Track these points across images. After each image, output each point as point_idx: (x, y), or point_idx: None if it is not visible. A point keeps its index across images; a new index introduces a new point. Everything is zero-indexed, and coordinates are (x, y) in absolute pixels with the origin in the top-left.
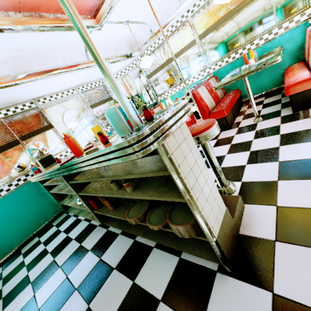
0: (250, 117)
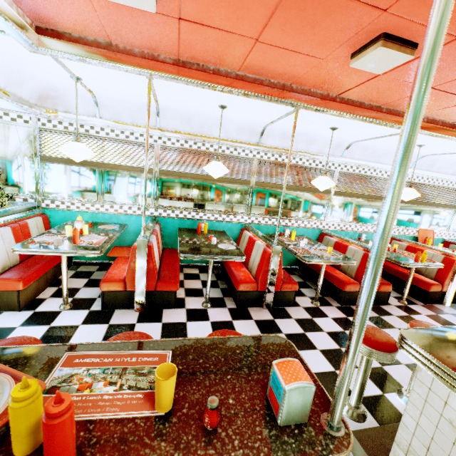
0: (195, 296)
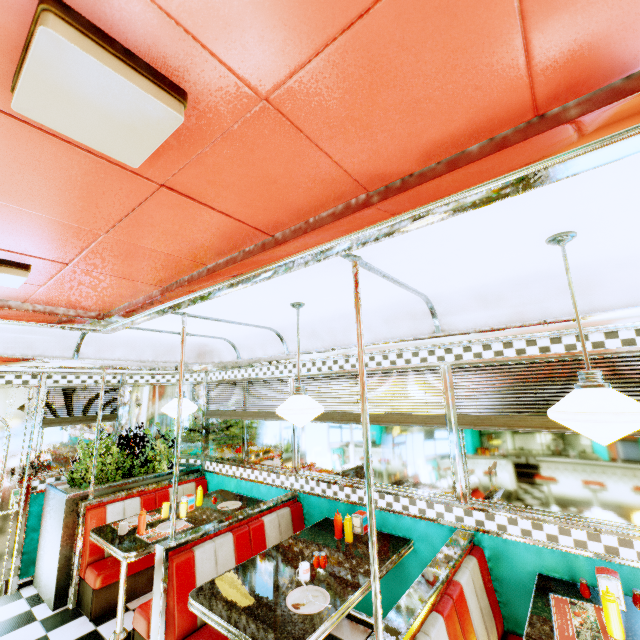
0: None
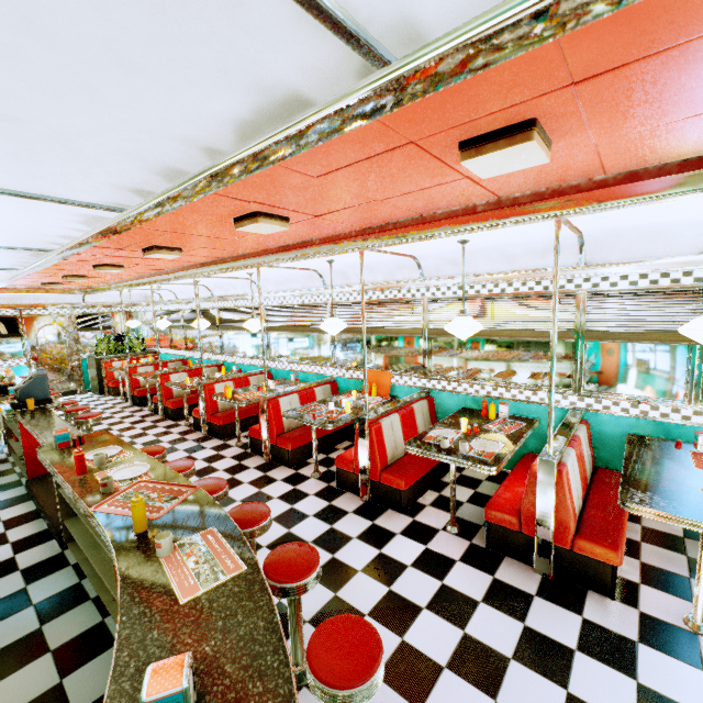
0: None
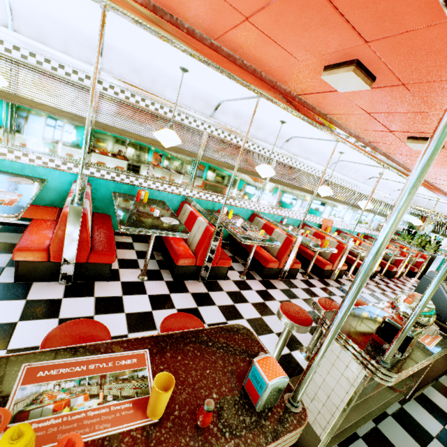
0: (130, 268)
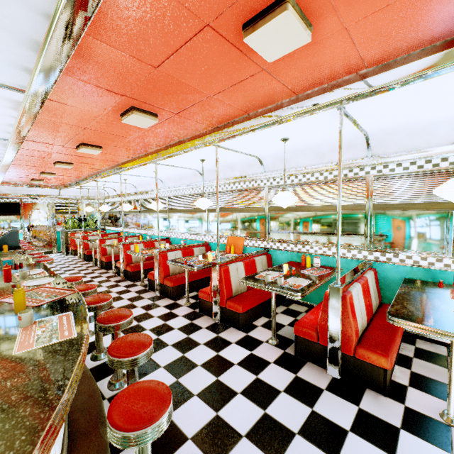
0: None
